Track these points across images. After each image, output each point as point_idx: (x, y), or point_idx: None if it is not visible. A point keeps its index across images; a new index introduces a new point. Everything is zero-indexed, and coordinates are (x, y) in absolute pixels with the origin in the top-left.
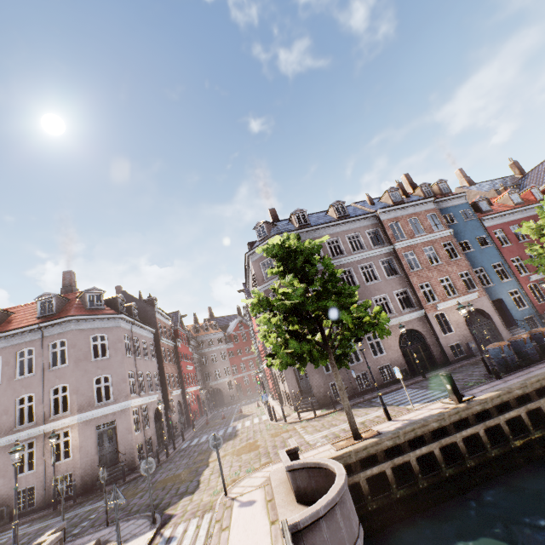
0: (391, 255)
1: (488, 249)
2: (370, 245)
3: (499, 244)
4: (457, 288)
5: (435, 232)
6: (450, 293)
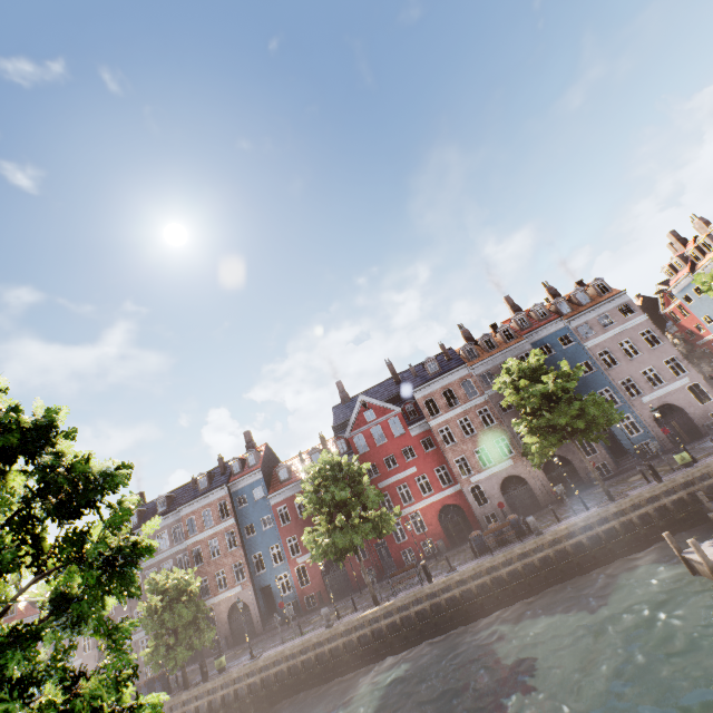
0: (187, 550)
1: (270, 530)
2: (172, 542)
3: (280, 524)
4: (228, 580)
5: (222, 521)
6: (223, 586)
